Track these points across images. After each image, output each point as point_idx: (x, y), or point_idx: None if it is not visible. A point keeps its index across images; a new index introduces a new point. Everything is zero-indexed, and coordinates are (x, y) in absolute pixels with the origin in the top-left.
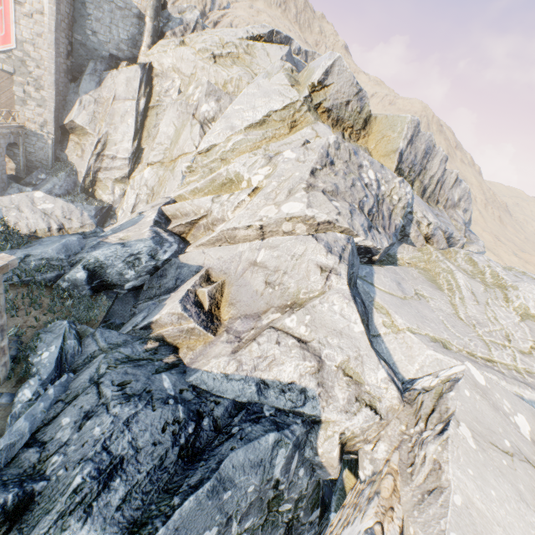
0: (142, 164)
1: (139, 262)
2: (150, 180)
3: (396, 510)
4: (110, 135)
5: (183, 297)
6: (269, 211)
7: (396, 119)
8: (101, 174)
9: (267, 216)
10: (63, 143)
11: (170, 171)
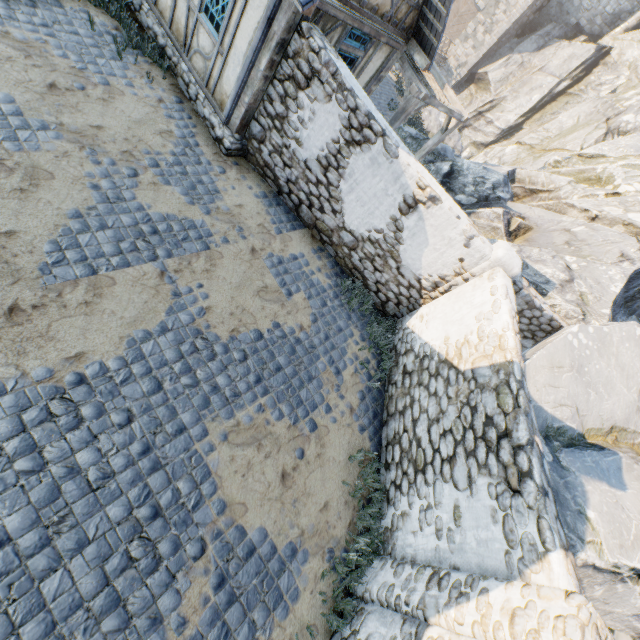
0: (509, 141)
1: (482, 185)
2: (507, 156)
3: (563, 323)
4: (505, 101)
5: (506, 211)
6: (613, 211)
7: None
8: (466, 131)
9: (608, 213)
10: (459, 89)
11: (534, 158)
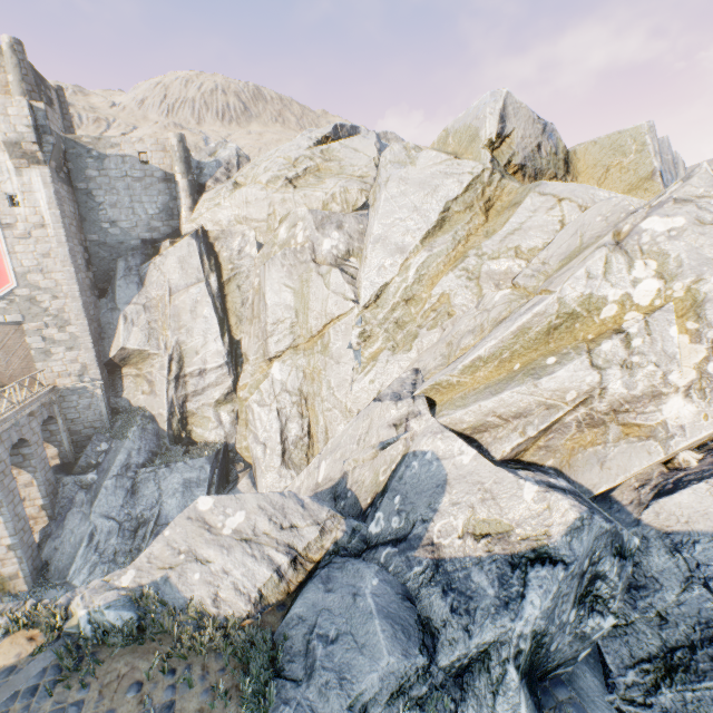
0: (250, 362)
1: (606, 584)
2: (288, 380)
3: None
4: (184, 343)
5: None
6: None
7: (618, 137)
8: (190, 403)
9: None
10: (114, 385)
11: (321, 353)
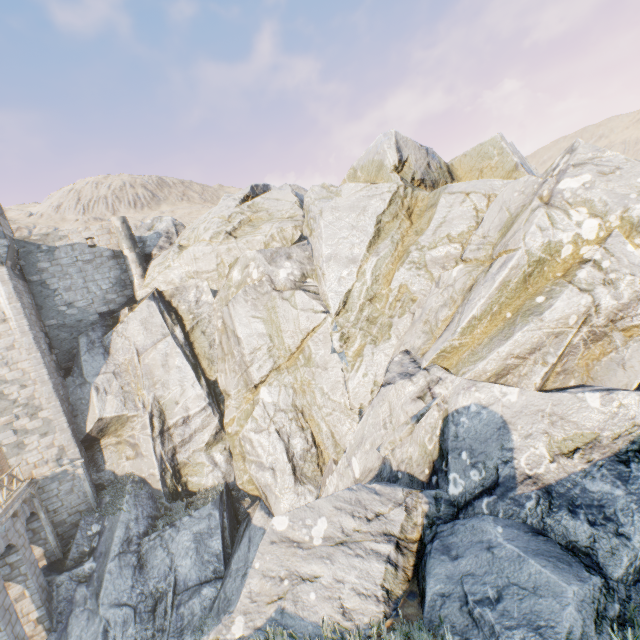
0: (232, 397)
1: None
2: (279, 400)
3: None
4: (161, 397)
5: None
6: None
7: (481, 148)
8: (180, 454)
9: None
10: (94, 460)
11: (306, 366)
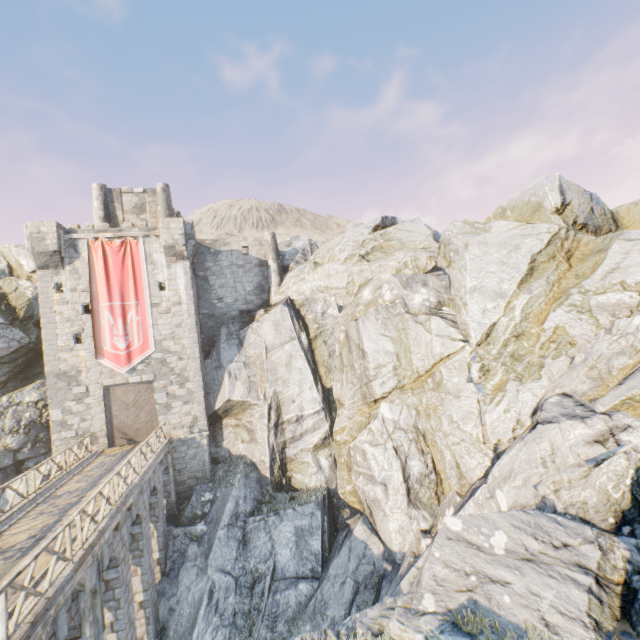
0: (345, 406)
1: None
2: (400, 418)
3: None
4: (280, 392)
5: None
6: None
7: None
8: (289, 449)
9: None
10: (214, 435)
11: (434, 390)
